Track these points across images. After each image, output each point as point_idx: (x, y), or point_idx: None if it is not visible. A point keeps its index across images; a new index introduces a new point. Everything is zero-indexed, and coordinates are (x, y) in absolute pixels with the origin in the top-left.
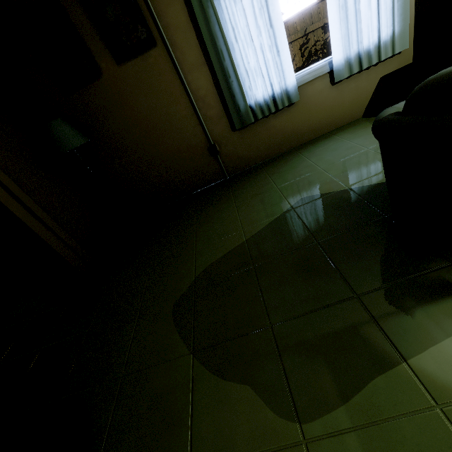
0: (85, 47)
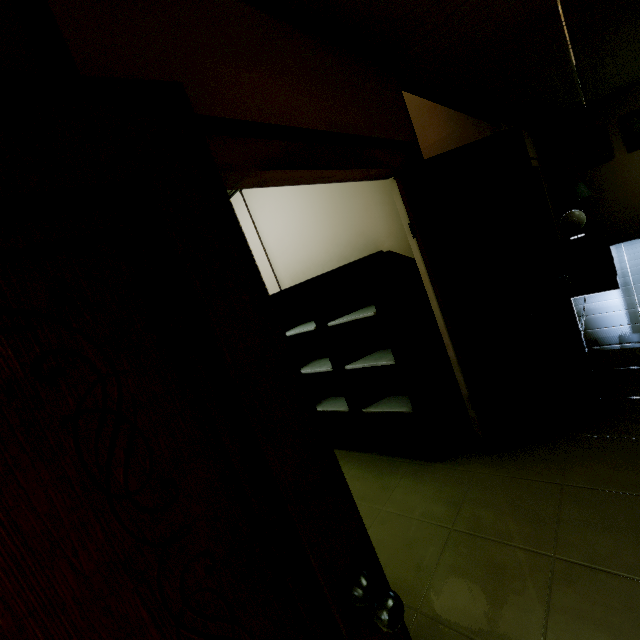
0: (609, 147)
